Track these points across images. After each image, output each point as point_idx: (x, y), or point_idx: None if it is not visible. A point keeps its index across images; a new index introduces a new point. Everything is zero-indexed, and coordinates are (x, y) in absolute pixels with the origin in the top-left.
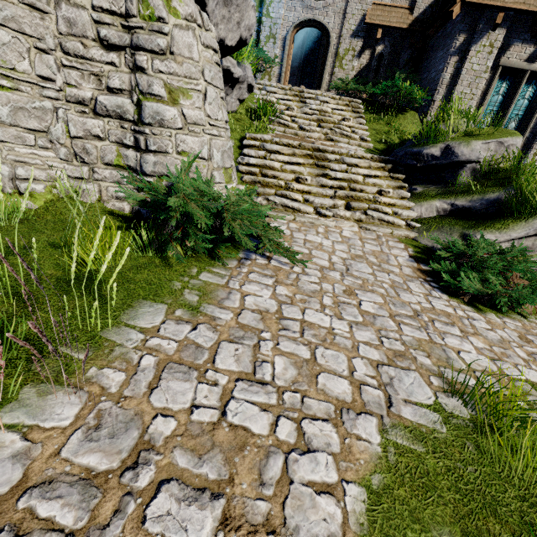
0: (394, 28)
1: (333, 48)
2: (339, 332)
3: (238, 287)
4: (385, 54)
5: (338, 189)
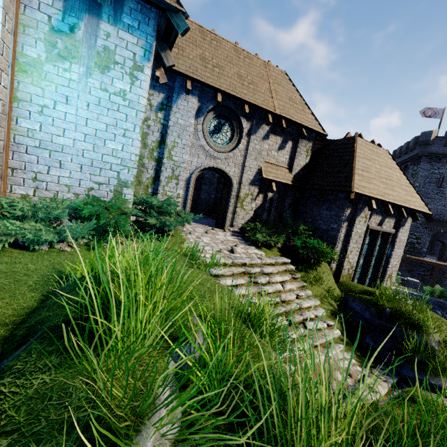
0: (283, 182)
1: (234, 191)
2: None
3: None
4: (275, 199)
5: None
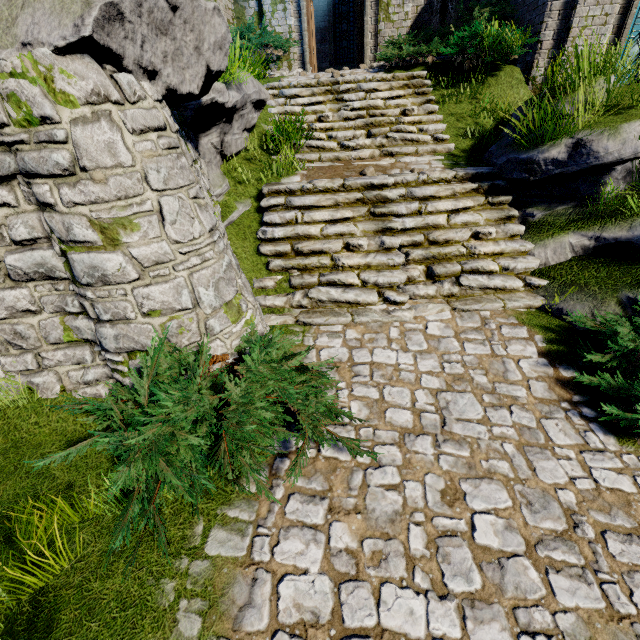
0: None
1: None
2: None
3: (268, 555)
4: None
5: (411, 246)
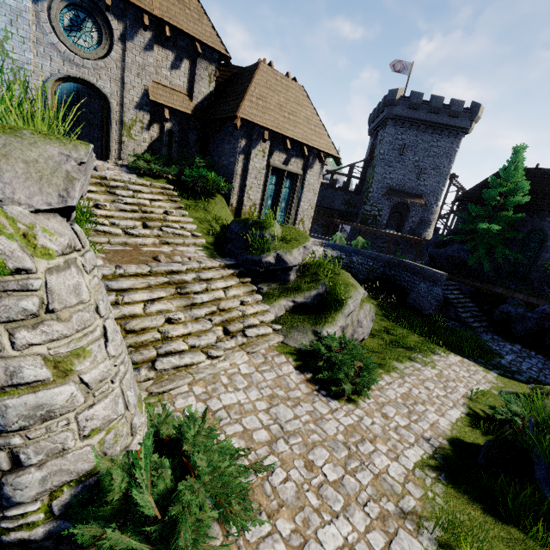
0: (180, 111)
1: (116, 115)
2: (352, 539)
3: None
4: (175, 132)
5: (210, 314)
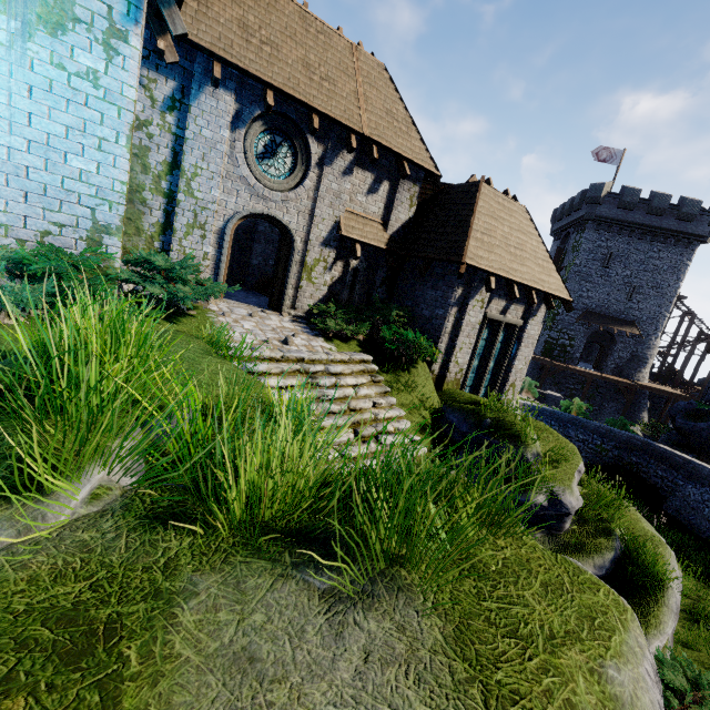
0: (373, 245)
1: (298, 254)
2: None
3: None
4: (361, 270)
5: None
